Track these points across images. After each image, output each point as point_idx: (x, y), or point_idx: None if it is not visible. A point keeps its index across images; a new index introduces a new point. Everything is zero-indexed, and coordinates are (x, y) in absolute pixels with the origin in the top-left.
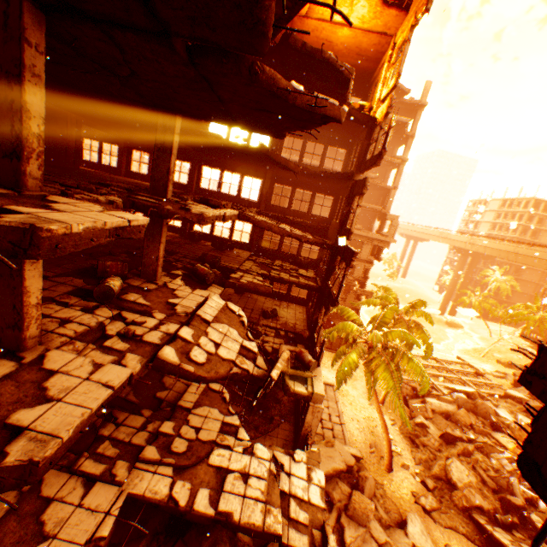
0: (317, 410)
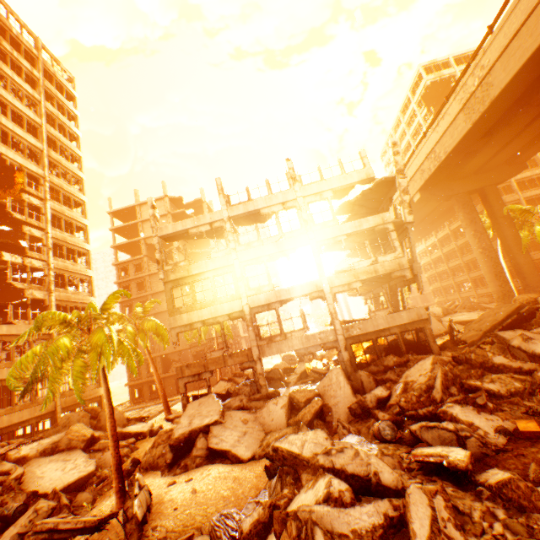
0: None
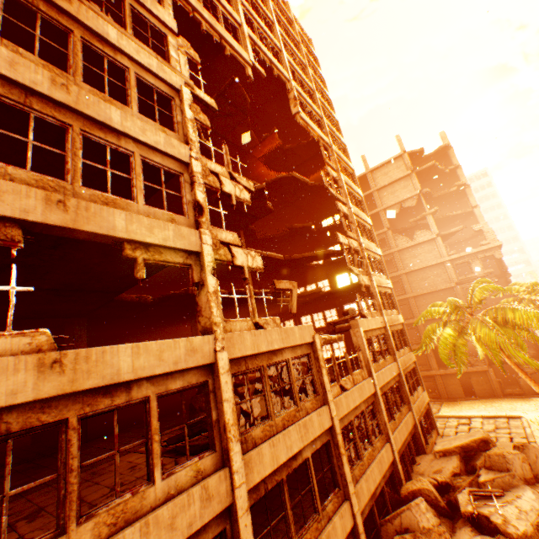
0: (356, 331)
